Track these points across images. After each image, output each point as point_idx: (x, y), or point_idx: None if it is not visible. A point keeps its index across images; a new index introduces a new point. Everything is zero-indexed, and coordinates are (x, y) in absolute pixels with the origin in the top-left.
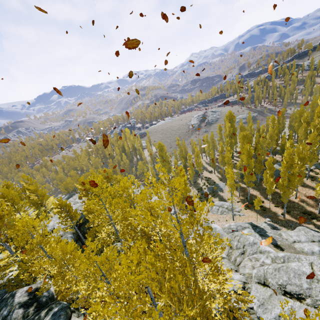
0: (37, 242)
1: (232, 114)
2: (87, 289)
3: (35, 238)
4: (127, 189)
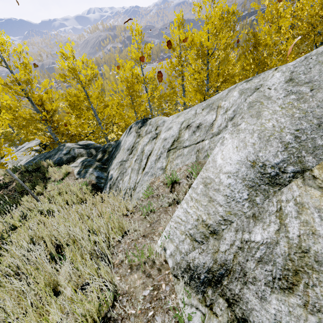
0: (90, 77)
1: None
2: (221, 21)
3: (81, 80)
4: (183, 27)
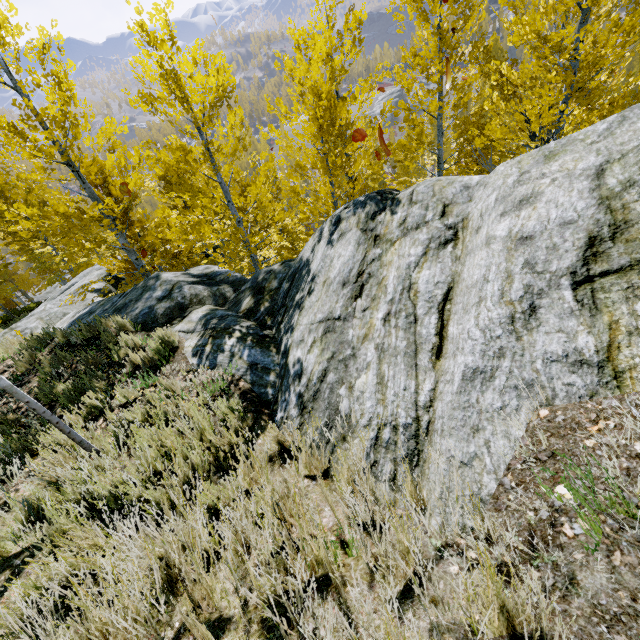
0: (215, 96)
1: (499, 46)
2: None
3: (192, 110)
4: None
